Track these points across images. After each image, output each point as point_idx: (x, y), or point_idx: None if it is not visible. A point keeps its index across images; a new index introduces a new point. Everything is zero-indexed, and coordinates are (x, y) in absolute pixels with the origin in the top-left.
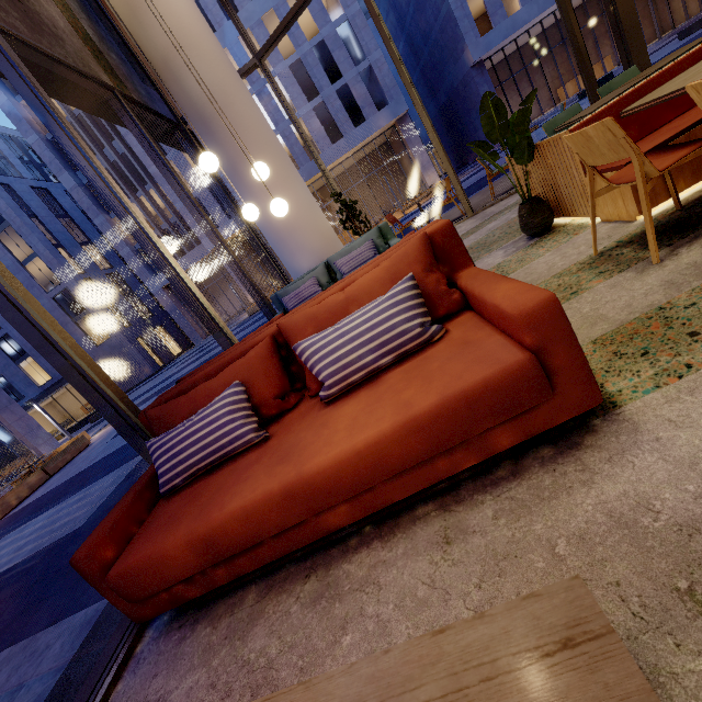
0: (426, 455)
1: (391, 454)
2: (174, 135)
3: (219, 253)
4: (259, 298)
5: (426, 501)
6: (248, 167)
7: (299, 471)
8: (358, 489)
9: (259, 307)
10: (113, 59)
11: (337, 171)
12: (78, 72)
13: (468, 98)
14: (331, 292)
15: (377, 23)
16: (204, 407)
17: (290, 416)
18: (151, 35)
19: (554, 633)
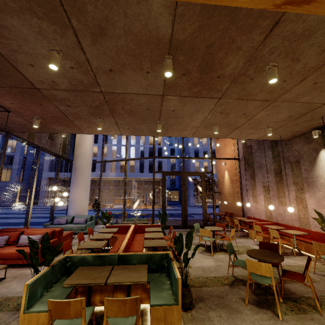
0: (16, 258)
1: (12, 255)
2: (72, 163)
3: (52, 197)
4: (51, 214)
5: (12, 267)
6: (76, 183)
7: (1, 251)
8: (5, 258)
9: (49, 216)
10: (68, 147)
11: (138, 179)
12: (53, 153)
13: (187, 185)
14: (37, 230)
15: (125, 174)
16: (1, 236)
17: (11, 245)
18: (78, 151)
19: (1, 266)
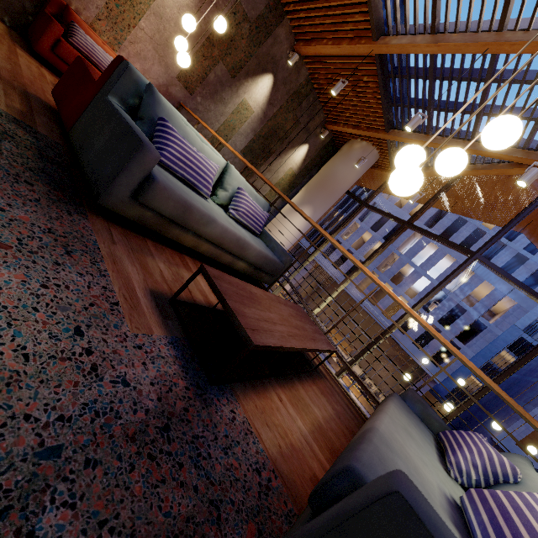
0: None
1: None
2: None
3: None
4: None
5: None
6: None
7: None
8: None
9: None
10: None
11: None
12: None
13: None
14: None
15: None
16: None
17: None
18: None
19: None
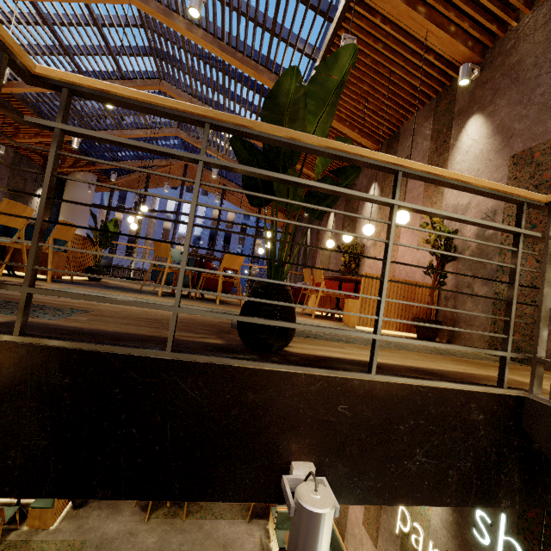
0: None
1: None
2: None
3: None
4: None
5: None
6: None
7: None
8: None
9: None
10: None
11: None
12: None
13: None
14: None
15: None
16: None
17: None
18: None
19: None
